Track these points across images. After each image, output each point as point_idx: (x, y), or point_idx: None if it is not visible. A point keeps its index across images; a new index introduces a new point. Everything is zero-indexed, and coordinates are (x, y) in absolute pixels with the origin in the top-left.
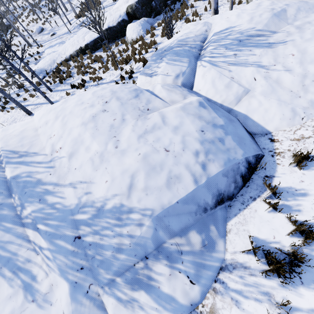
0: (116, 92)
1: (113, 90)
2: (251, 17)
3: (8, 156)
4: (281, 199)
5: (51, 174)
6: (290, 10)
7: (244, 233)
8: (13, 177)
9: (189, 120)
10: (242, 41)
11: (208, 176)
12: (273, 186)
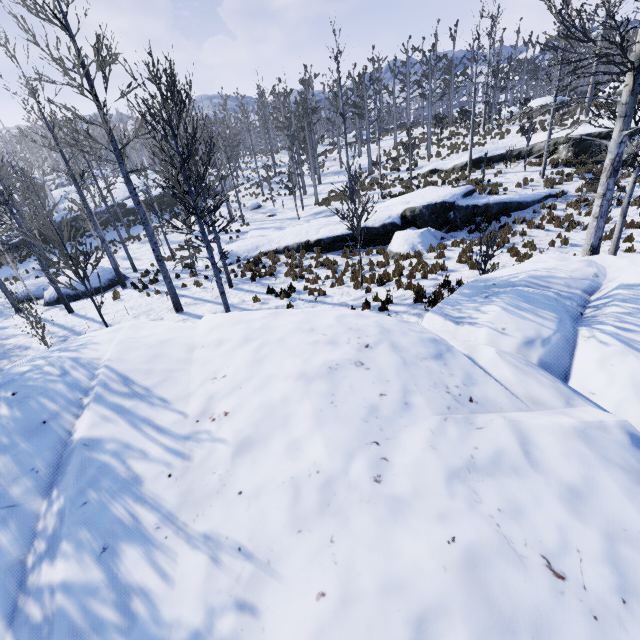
0: (391, 332)
1: (383, 325)
2: None
3: (108, 385)
4: None
5: (172, 476)
6: None
7: None
8: (87, 441)
9: (616, 484)
10: None
11: None
12: None
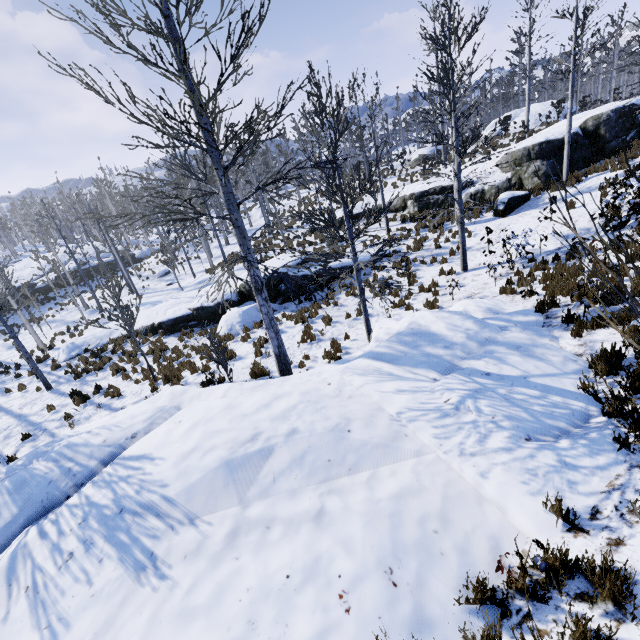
0: None
1: None
2: (193, 448)
3: None
4: None
5: None
6: (279, 455)
7: None
8: None
9: None
10: (123, 513)
11: None
12: None
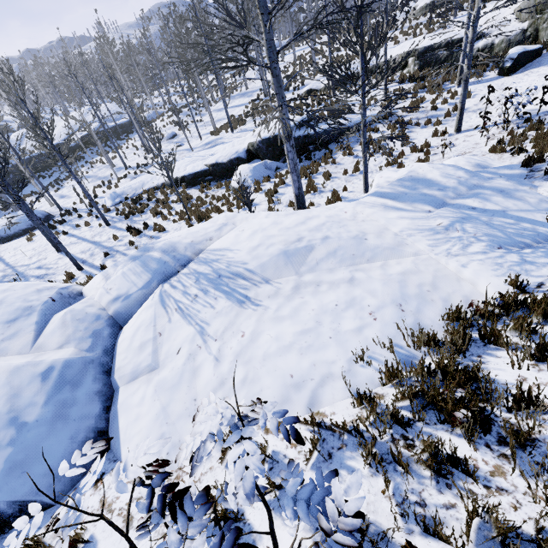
0: (1, 305)
1: (4, 299)
2: (258, 244)
3: None
4: None
5: None
6: (319, 250)
7: None
8: None
9: None
10: (221, 277)
11: None
12: None
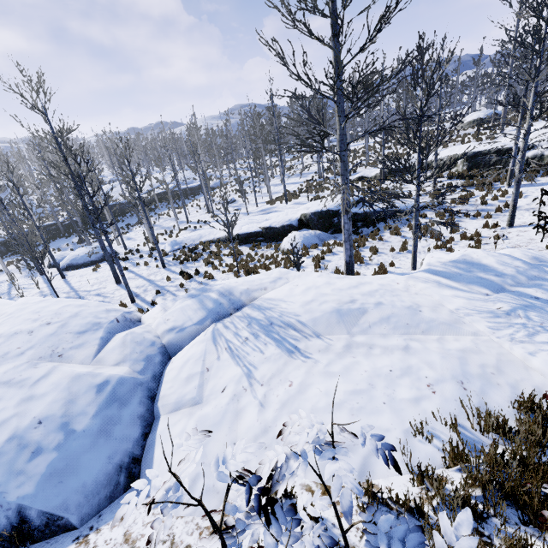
0: (76, 317)
1: (79, 312)
2: (312, 300)
3: None
4: None
5: None
6: (372, 314)
7: None
8: None
9: (53, 398)
10: (273, 325)
11: None
12: None
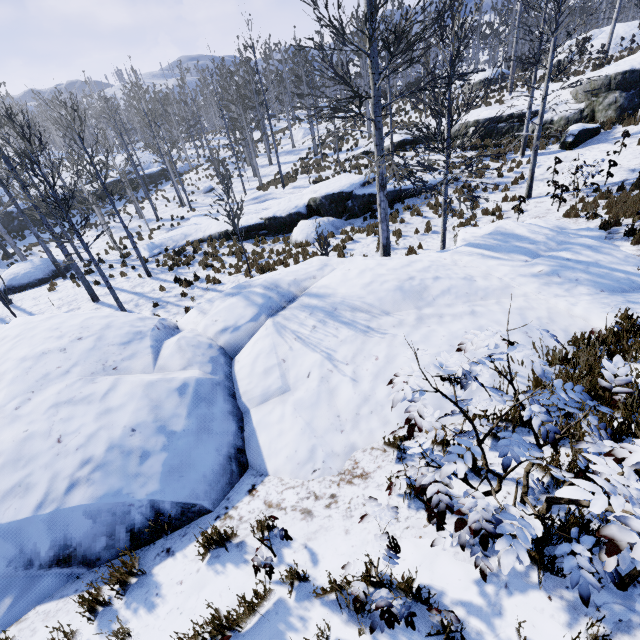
0: (109, 328)
1: (111, 323)
2: (371, 281)
3: None
4: (126, 600)
5: None
6: (433, 288)
7: (26, 635)
8: None
9: (135, 407)
10: (337, 310)
11: (60, 506)
12: (151, 571)
